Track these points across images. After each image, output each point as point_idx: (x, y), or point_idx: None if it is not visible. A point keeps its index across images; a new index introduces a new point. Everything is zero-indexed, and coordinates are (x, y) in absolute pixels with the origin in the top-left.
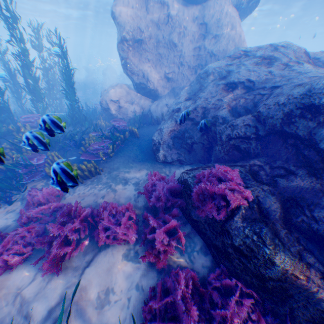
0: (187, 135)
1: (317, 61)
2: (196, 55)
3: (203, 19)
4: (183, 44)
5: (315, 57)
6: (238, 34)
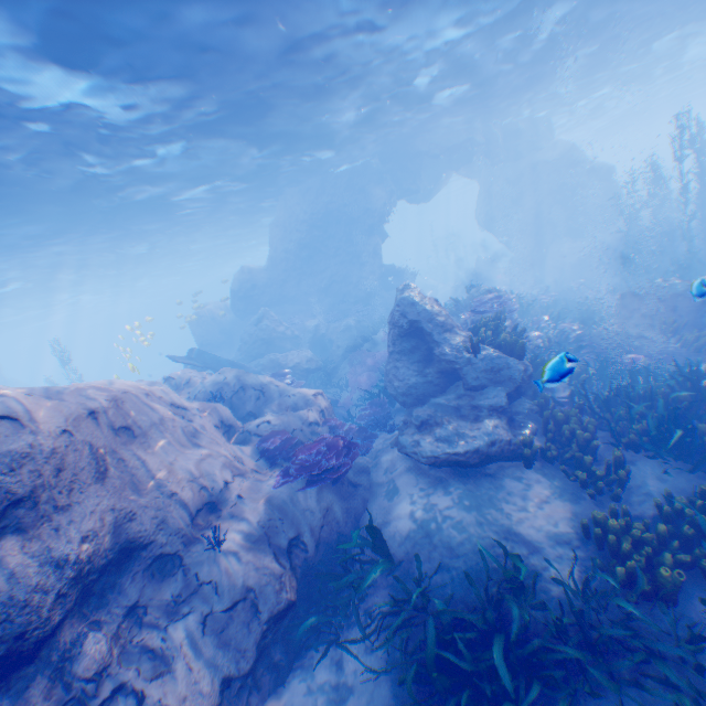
0: None
1: None
2: None
3: None
4: None
5: None
6: None
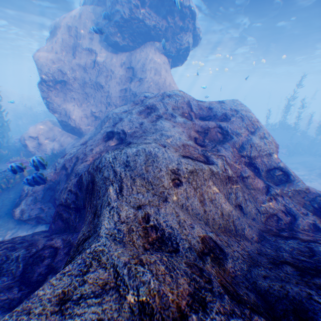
0: (58, 186)
1: (211, 111)
2: (123, 96)
3: (131, 64)
4: (110, 86)
5: (210, 107)
6: (164, 78)
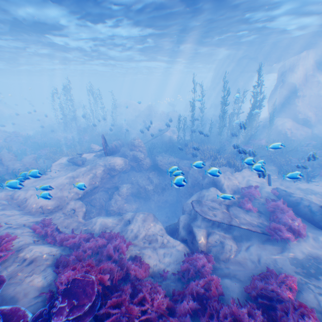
0: None
1: None
2: None
3: None
4: None
5: None
6: None
